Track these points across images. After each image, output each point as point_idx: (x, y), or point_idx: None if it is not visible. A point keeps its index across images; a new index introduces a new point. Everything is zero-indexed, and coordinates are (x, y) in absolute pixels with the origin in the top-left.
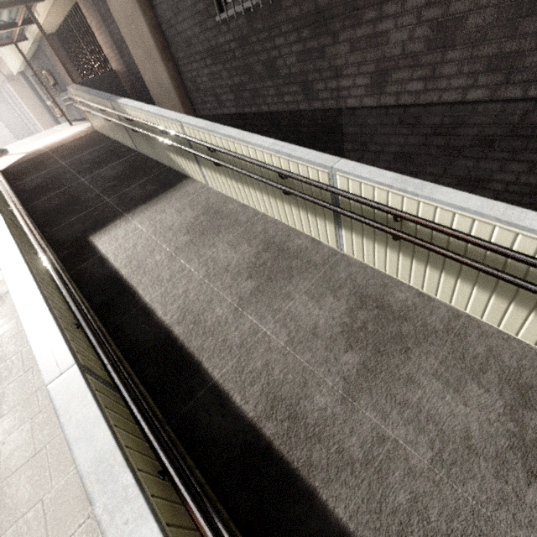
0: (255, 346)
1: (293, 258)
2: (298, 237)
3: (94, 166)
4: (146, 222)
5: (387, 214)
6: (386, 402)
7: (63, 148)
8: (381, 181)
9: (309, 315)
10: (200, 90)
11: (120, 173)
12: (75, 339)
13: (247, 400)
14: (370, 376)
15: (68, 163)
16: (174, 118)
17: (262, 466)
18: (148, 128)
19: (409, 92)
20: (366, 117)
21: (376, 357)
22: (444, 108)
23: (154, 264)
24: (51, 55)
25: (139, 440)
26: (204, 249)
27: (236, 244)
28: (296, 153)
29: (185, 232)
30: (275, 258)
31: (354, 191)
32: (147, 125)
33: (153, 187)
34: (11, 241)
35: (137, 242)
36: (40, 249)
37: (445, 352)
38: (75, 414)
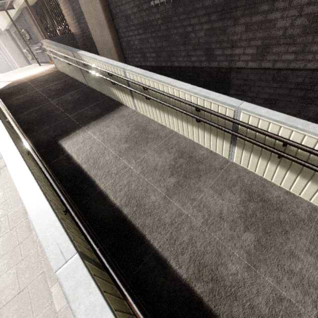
0: (181, 224)
1: (199, 163)
2: (200, 149)
3: (59, 93)
4: (97, 133)
5: (275, 140)
6: (278, 270)
7: (37, 80)
8: (277, 119)
9: (215, 204)
10: (131, 49)
11: (77, 99)
12: (68, 226)
13: (180, 265)
14: (264, 250)
15: (41, 90)
16: (120, 66)
17: (197, 317)
18: (98, 71)
19: (283, 60)
20: (248, 74)
21: (266, 237)
22: (307, 72)
23: (105, 162)
24: (29, 20)
25: (126, 314)
26: (138, 154)
27: (159, 151)
28: (211, 96)
29: (124, 141)
30: (187, 162)
31: (252, 124)
32: (99, 69)
33: (99, 109)
34: (13, 146)
35: (92, 146)
36: (33, 152)
37: (311, 235)
38: (83, 300)
